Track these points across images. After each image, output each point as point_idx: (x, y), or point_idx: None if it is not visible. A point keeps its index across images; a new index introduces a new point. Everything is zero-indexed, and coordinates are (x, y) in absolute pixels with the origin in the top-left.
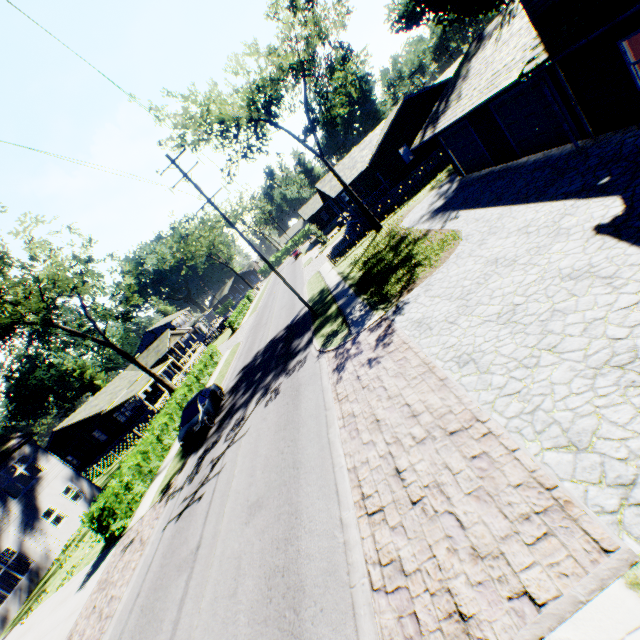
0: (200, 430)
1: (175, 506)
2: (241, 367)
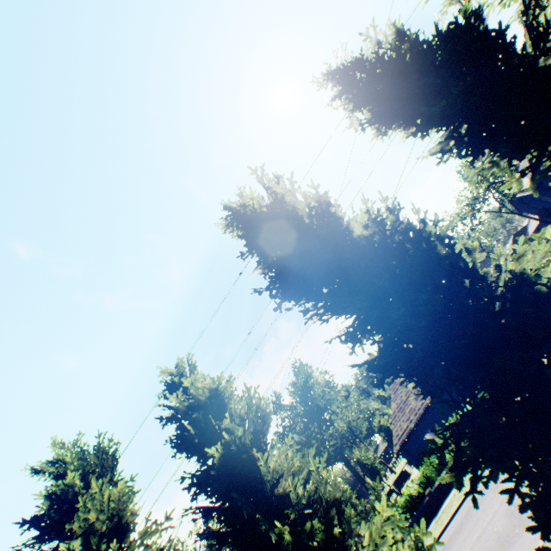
0: None
1: None
2: None
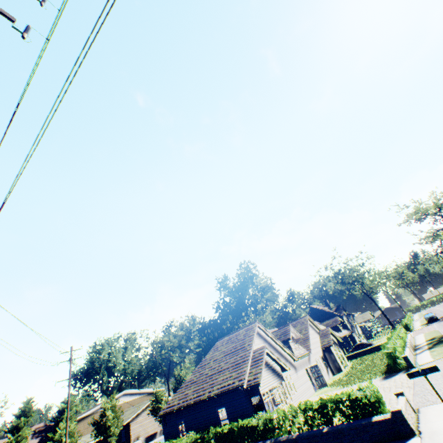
0: (435, 317)
1: (438, 322)
2: (438, 317)
